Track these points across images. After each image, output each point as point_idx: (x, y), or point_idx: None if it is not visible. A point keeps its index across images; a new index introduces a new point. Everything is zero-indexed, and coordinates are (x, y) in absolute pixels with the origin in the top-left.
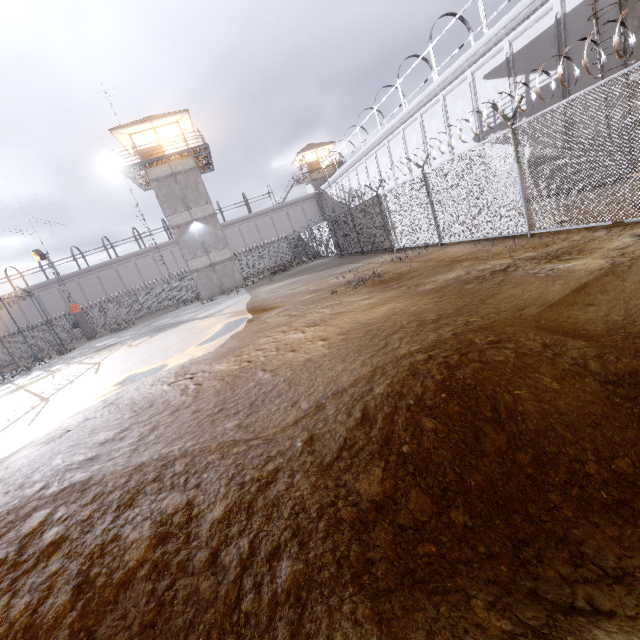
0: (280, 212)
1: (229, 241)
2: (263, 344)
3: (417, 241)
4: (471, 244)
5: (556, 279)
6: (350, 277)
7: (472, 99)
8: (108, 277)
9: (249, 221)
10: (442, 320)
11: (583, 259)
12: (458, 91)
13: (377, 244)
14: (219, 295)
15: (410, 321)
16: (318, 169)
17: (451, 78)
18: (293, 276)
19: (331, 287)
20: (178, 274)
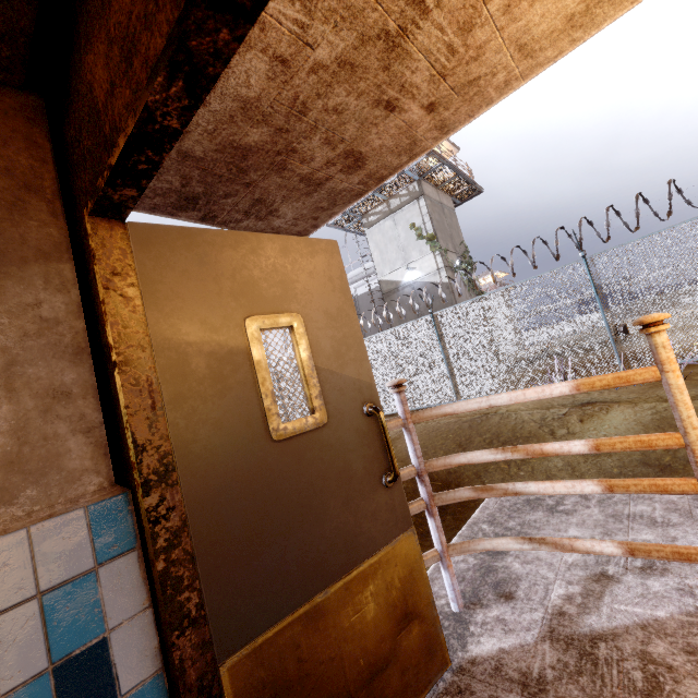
0: None
1: None
2: None
3: None
4: None
5: None
6: None
7: None
8: None
9: None
10: None
11: None
12: None
13: None
14: None
15: None
16: None
17: None
18: None
19: None
20: None
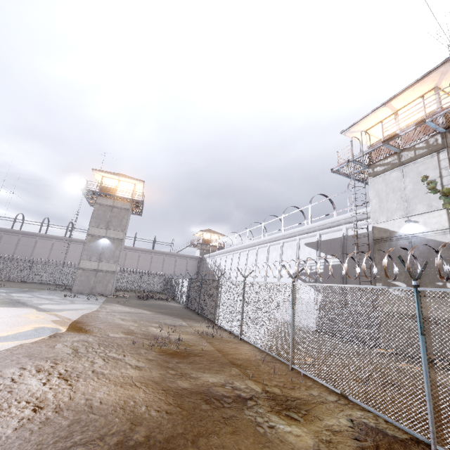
0: (172, 257)
1: (127, 259)
2: (2, 377)
3: (228, 326)
4: (256, 350)
5: (267, 444)
6: (165, 332)
7: (297, 251)
8: (26, 243)
9: (149, 253)
10: (141, 448)
11: (302, 426)
12: (291, 244)
13: (207, 312)
14: (86, 294)
15: (120, 429)
16: (208, 244)
17: (289, 235)
18: (142, 307)
19: (134, 337)
20: (75, 264)
